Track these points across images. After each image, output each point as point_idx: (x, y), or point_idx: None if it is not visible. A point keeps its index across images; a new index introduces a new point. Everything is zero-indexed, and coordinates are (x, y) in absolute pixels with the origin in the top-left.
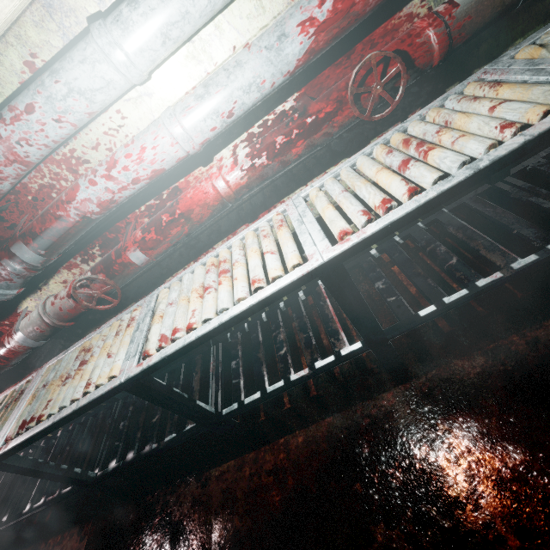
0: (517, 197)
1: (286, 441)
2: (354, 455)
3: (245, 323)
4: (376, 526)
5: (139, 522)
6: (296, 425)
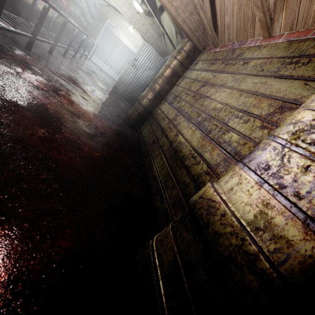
0: (66, 41)
1: (61, 59)
2: (72, 65)
3: (33, 24)
4: (81, 72)
5: (47, 61)
6: (60, 58)
